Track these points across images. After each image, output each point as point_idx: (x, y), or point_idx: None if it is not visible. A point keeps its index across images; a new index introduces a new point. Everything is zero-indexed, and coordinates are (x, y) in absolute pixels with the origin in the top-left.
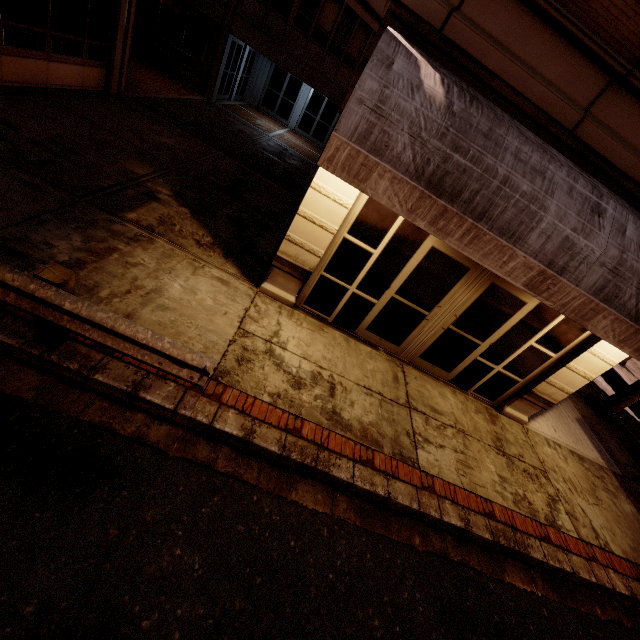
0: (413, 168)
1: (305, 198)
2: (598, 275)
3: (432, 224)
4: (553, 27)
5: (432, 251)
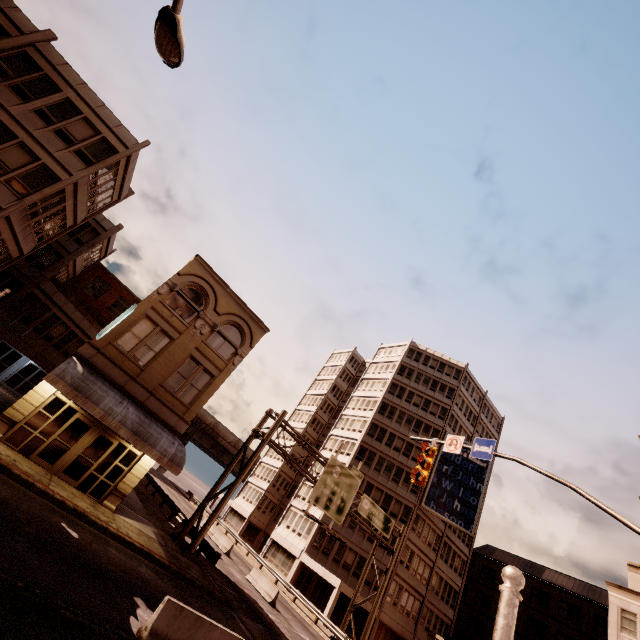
0: (70, 384)
1: (28, 393)
2: (120, 417)
3: (73, 398)
4: (116, 365)
5: (78, 419)
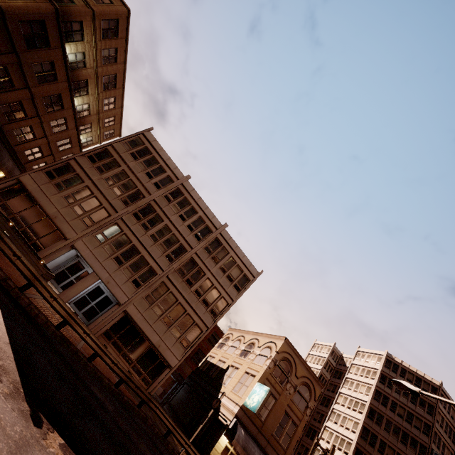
0: (242, 445)
1: (216, 444)
2: None
3: None
4: (252, 422)
5: None
